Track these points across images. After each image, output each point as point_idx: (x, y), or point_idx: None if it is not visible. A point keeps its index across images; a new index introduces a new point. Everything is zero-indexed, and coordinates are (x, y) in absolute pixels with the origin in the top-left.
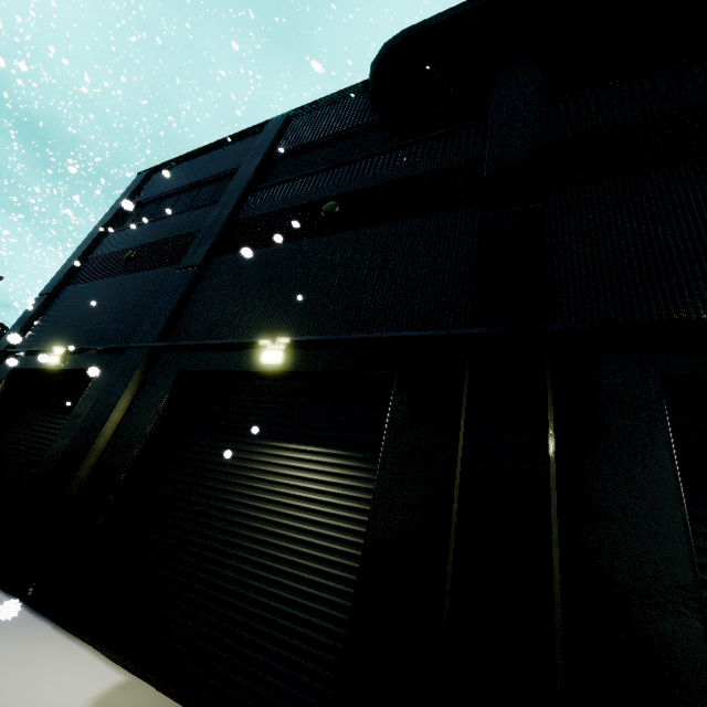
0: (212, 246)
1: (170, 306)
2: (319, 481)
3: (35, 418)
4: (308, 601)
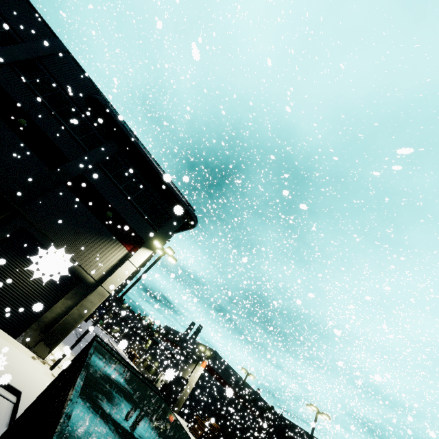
0: None
1: None
2: None
3: None
4: None
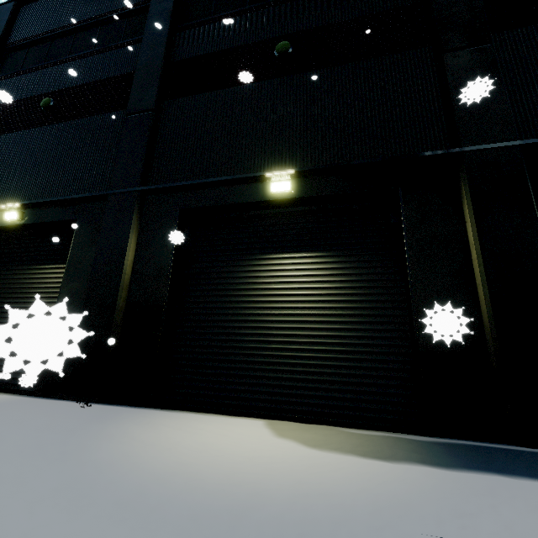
0: (159, 89)
1: (140, 151)
2: (349, 274)
3: (12, 272)
4: (369, 348)
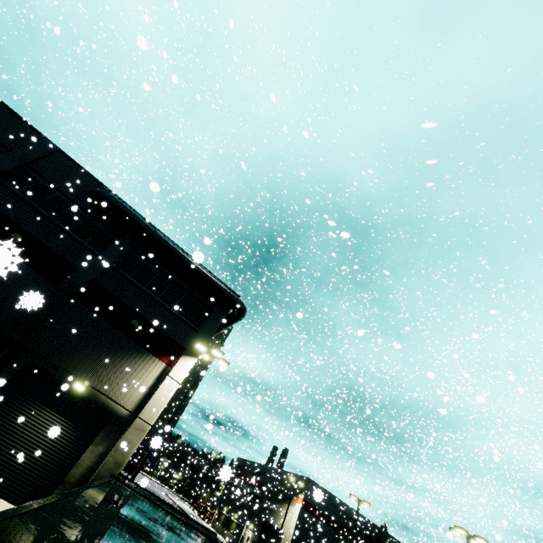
0: None
1: None
2: None
3: None
4: None
